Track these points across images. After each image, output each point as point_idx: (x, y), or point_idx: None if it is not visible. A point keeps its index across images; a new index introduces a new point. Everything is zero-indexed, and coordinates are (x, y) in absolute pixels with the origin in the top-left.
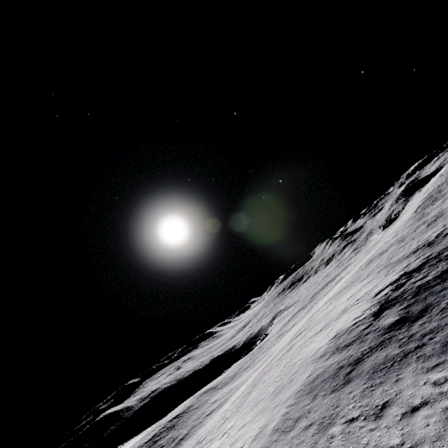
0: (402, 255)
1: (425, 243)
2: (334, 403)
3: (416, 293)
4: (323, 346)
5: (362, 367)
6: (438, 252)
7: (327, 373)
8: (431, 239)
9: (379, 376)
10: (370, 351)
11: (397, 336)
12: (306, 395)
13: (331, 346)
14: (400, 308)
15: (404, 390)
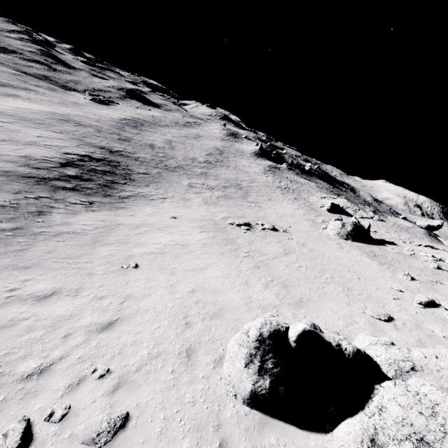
0: (93, 143)
1: (110, 149)
2: (28, 188)
3: (90, 171)
4: (11, 155)
5: (49, 183)
6: (112, 160)
7: (20, 173)
8: (114, 150)
9: (58, 190)
10: (55, 179)
11: (72, 182)
12: (1, 176)
13: (22, 161)
14: (78, 171)
15: (69, 198)
